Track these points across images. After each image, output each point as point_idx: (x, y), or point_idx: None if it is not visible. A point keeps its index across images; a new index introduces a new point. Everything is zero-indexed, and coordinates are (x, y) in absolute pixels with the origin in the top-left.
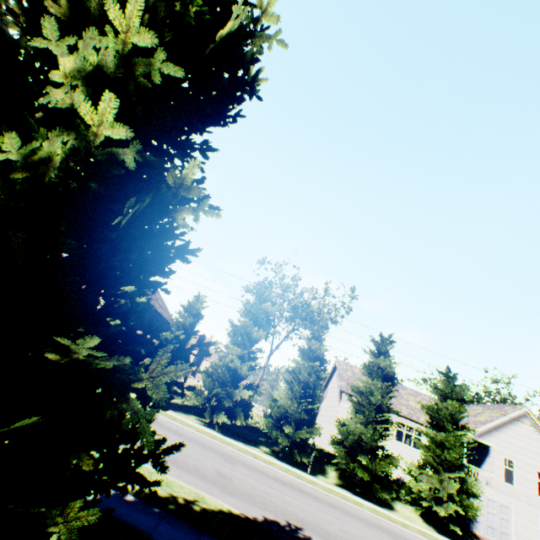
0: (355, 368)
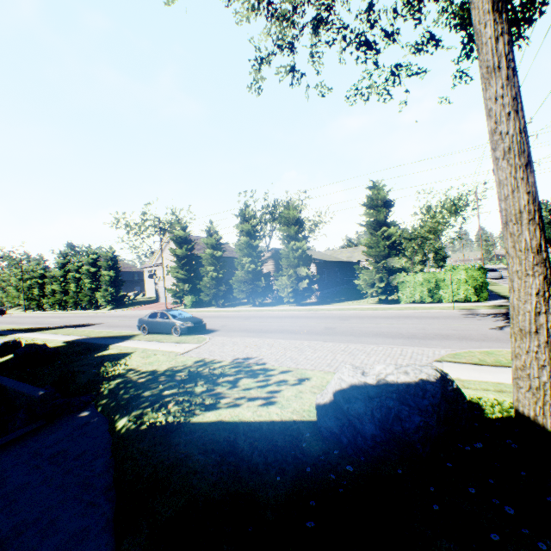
0: None
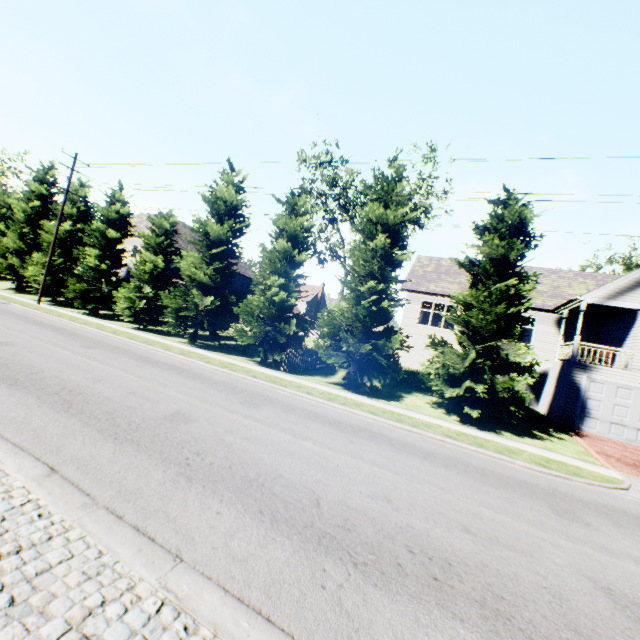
0: (445, 261)
